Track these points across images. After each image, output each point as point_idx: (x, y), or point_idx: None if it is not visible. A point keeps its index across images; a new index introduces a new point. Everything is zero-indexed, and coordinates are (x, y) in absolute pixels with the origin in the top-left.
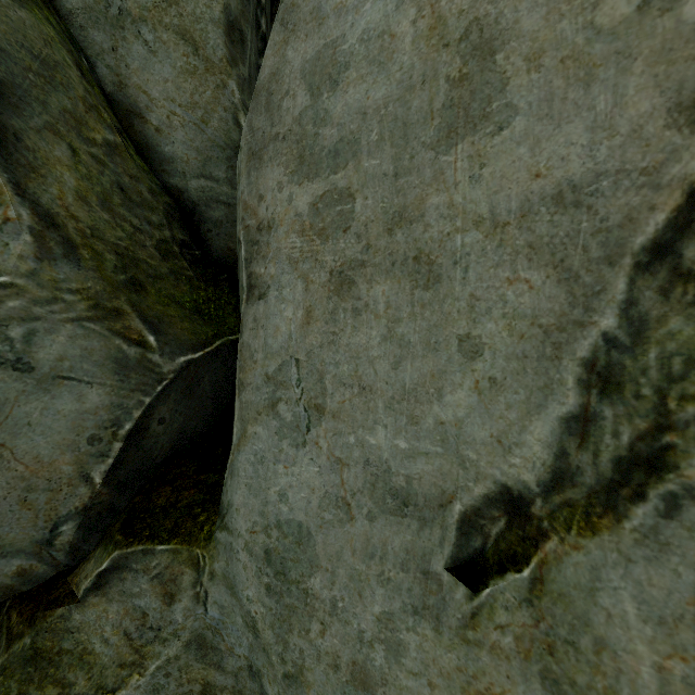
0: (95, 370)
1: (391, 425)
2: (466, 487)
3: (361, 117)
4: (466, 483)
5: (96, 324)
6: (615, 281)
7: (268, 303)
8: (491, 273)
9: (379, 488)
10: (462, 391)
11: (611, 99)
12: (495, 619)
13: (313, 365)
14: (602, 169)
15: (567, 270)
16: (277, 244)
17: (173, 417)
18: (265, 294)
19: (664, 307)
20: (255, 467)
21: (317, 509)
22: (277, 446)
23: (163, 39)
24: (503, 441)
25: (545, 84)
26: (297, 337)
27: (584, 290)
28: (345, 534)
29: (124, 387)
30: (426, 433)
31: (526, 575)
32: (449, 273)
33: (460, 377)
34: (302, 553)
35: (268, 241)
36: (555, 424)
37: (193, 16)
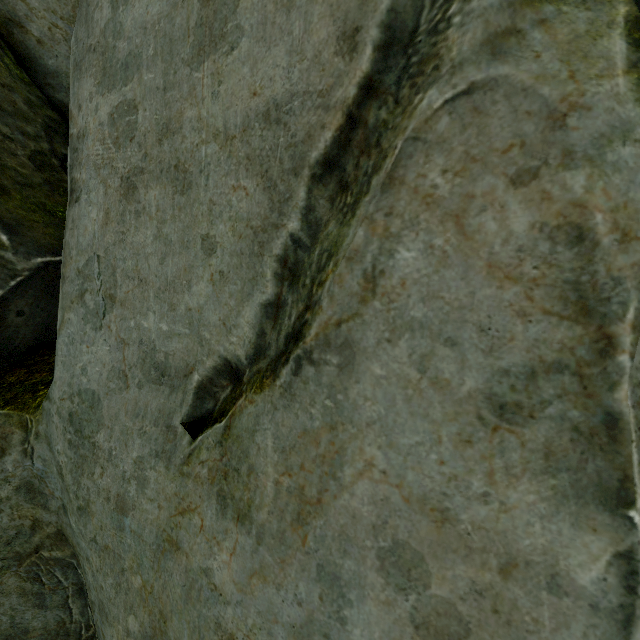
0: None
1: (158, 311)
2: (202, 360)
3: (143, 32)
4: (202, 358)
5: None
6: (298, 190)
7: (80, 205)
8: (223, 181)
9: (147, 362)
10: (203, 283)
11: (303, 25)
12: (201, 457)
13: (109, 260)
14: (295, 91)
15: (269, 180)
16: (87, 152)
17: (34, 311)
18: (79, 198)
19: (330, 214)
20: (68, 347)
21: (106, 380)
22: (83, 330)
23: None
24: (226, 324)
25: (262, 8)
26: (99, 236)
27: (279, 197)
28: (122, 399)
29: None
30: (180, 318)
31: (222, 424)
32: (197, 180)
33: (202, 271)
34: (93, 415)
35: (83, 149)
36: (258, 309)
37: None
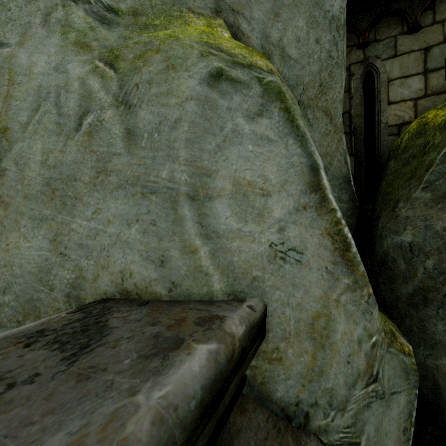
0: (399, 381)
1: None
2: None
3: None
4: None
5: (392, 347)
6: None
7: None
8: None
9: None
10: None
11: None
12: None
13: None
14: None
15: None
16: None
17: None
18: None
19: None
20: None
21: None
22: None
23: (316, 116)
24: None
25: None
26: None
27: None
28: None
29: (409, 387)
30: None
31: None
32: None
33: None
34: None
35: None
36: None
37: (332, 100)
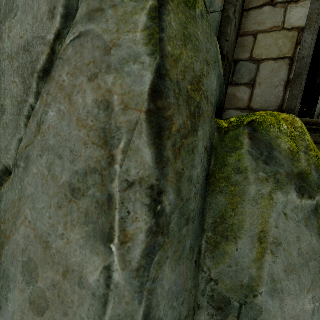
0: None
1: None
2: None
3: None
4: None
5: None
6: (33, 83)
7: None
8: (9, 78)
9: None
10: (0, 128)
11: (38, 5)
12: None
13: None
14: (34, 36)
15: (24, 78)
16: None
17: None
18: None
19: None
20: None
21: None
22: None
23: None
24: (7, 148)
25: None
26: None
27: (27, 87)
28: None
29: None
30: None
31: None
32: (1, 78)
33: (1, 122)
34: None
35: None
36: (17, 141)
37: None
